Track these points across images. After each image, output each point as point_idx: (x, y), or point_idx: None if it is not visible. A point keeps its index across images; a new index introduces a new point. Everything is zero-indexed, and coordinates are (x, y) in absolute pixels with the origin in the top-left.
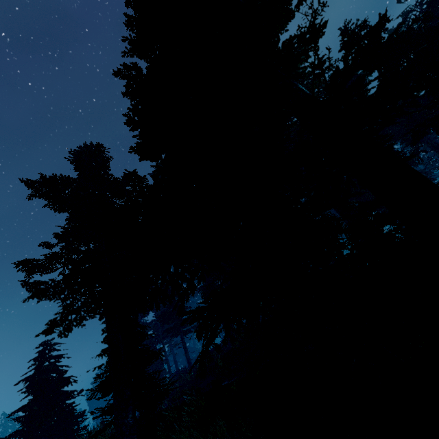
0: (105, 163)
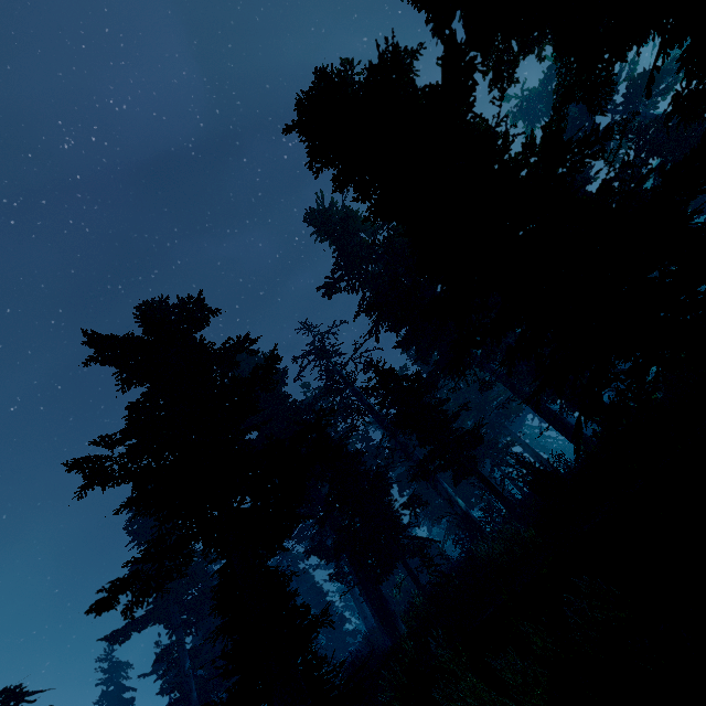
0: (207, 319)
